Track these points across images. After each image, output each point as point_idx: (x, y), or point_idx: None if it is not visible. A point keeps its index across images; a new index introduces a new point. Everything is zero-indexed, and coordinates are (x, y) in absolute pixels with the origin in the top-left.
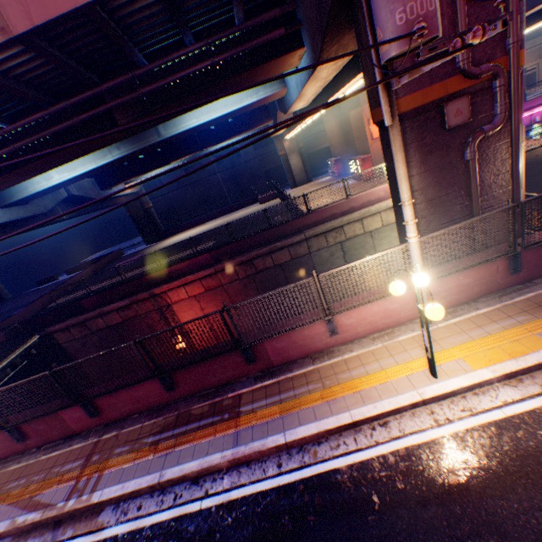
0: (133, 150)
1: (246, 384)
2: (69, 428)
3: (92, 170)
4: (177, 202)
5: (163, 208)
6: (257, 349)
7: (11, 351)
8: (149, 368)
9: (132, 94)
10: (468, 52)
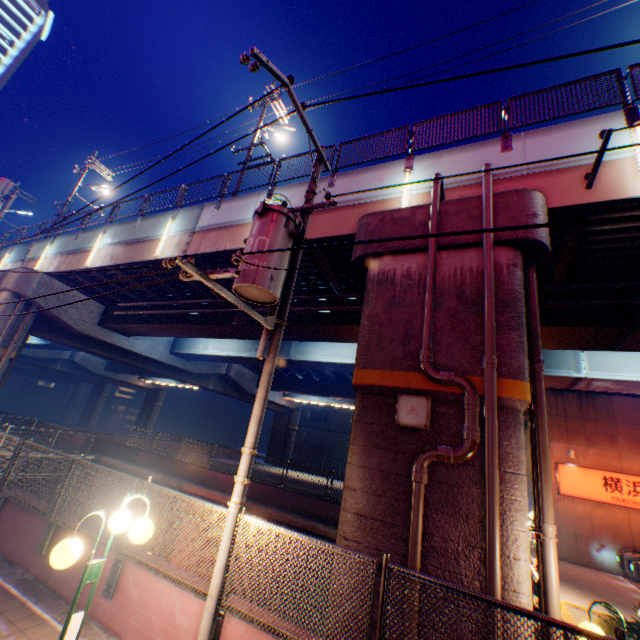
0: (265, 355)
1: (10, 574)
2: None
3: (233, 356)
4: (328, 443)
5: (313, 440)
6: (59, 538)
7: (65, 450)
8: (5, 476)
9: None
10: (429, 350)
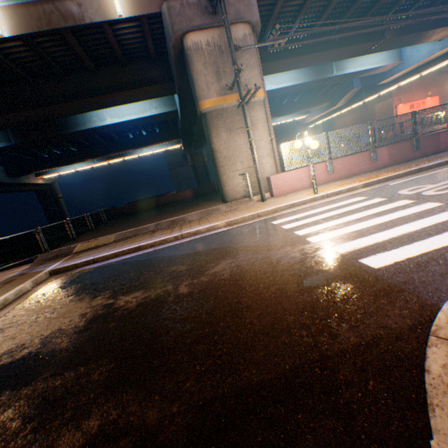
0: (315, 79)
1: None
2: (437, 148)
3: (286, 87)
4: None
5: None
6: None
7: None
8: None
9: (401, 23)
10: None
